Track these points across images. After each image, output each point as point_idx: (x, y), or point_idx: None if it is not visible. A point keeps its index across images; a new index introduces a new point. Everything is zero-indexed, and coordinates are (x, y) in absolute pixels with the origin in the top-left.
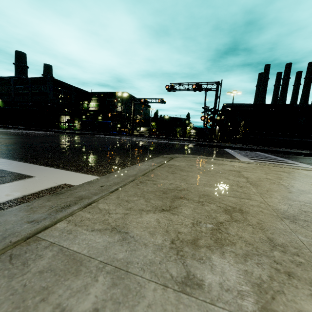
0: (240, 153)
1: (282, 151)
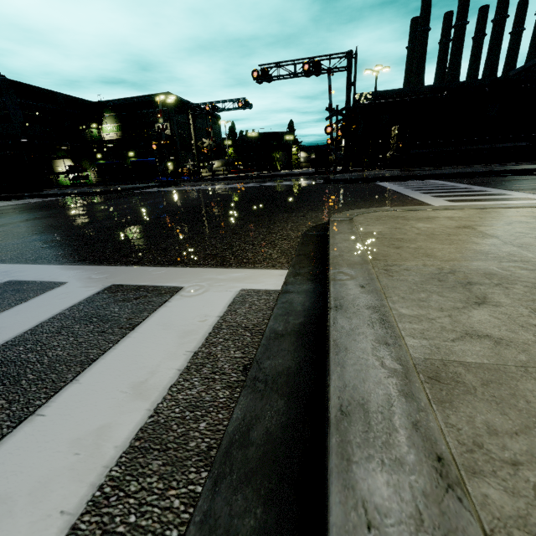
0: (409, 187)
1: (469, 173)
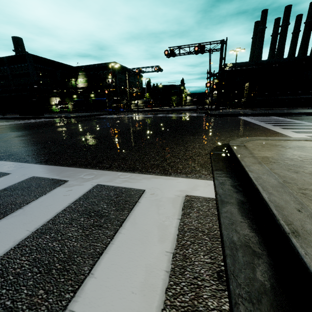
0: (262, 121)
1: (298, 113)
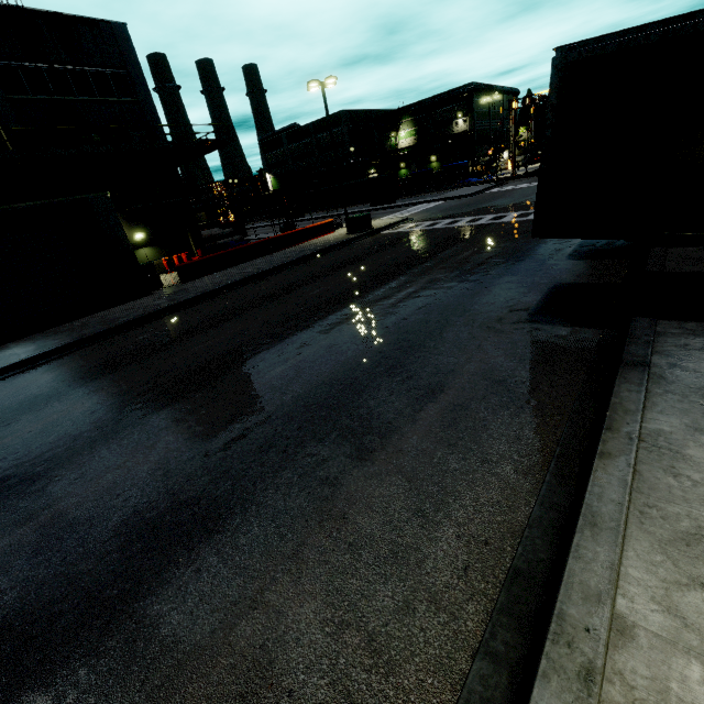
0: None
1: None
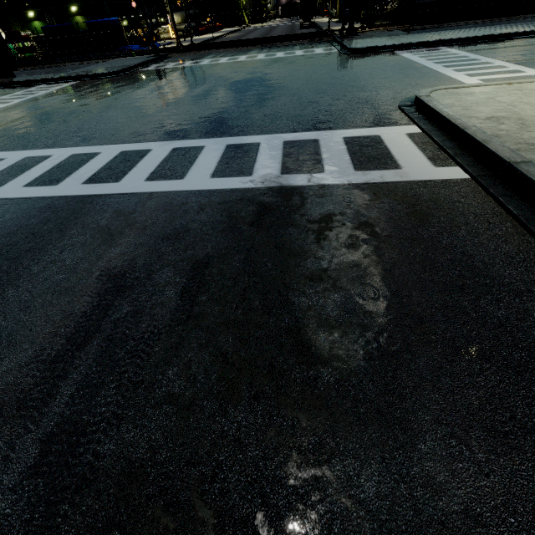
0: (429, 59)
1: (475, 37)
